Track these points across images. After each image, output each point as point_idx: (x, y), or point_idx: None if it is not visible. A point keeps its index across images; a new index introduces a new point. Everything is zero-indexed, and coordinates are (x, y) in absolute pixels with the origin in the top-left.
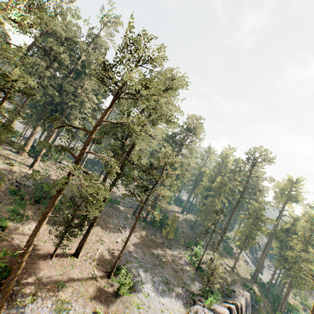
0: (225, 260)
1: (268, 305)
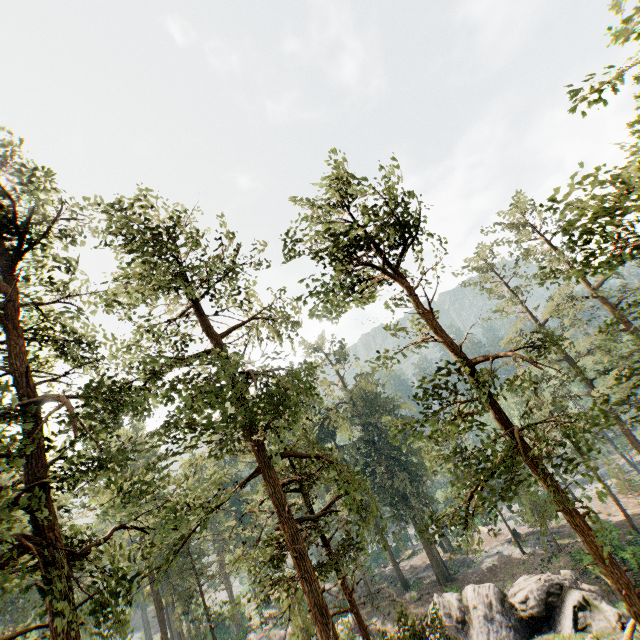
0: None
1: None
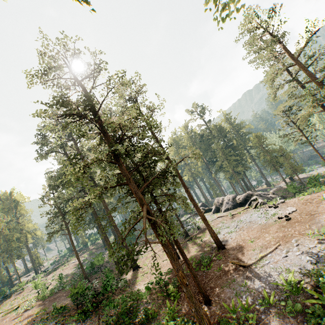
0: None
1: None
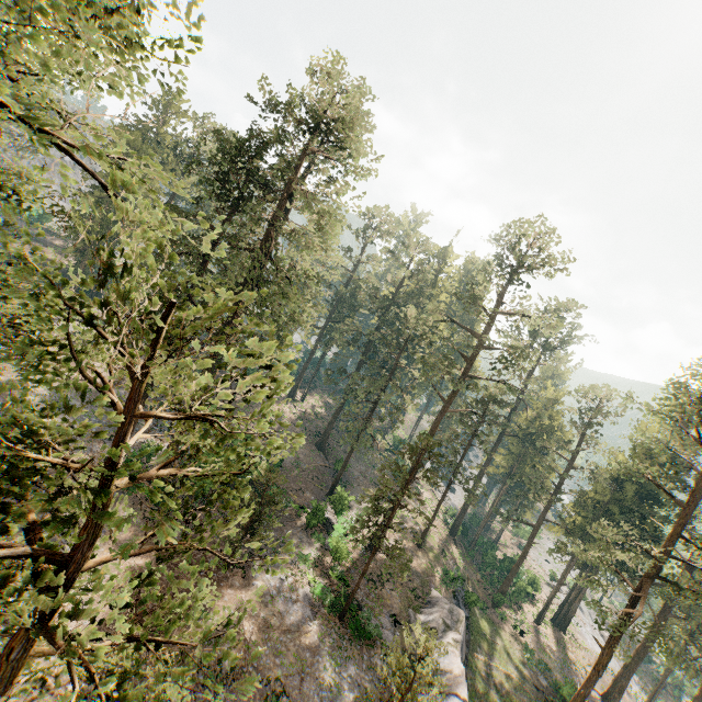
0: (399, 512)
1: (477, 582)
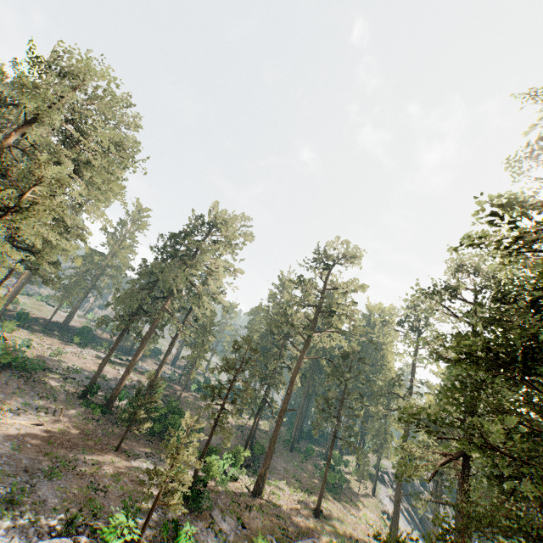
0: (313, 499)
1: None
